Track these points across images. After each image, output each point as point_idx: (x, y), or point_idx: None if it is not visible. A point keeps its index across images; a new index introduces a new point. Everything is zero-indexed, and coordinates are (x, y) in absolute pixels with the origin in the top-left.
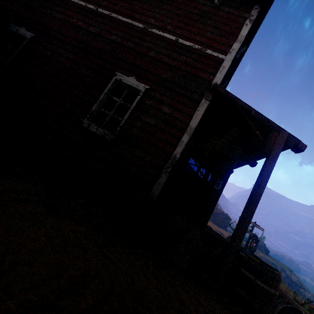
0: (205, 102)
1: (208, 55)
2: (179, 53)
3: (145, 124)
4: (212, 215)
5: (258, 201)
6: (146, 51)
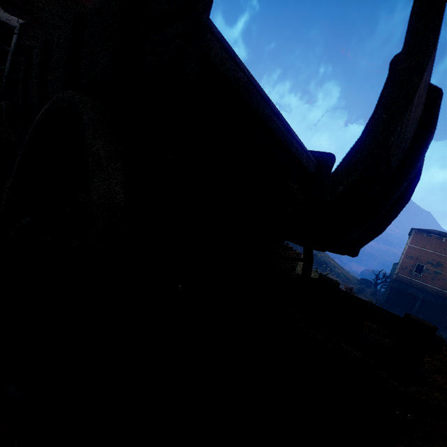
0: None
1: None
2: None
3: None
4: None
5: None
6: None
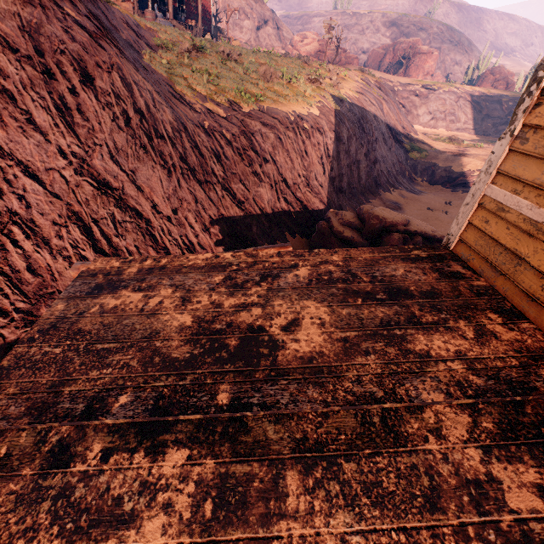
0: None
1: None
2: None
3: None
4: (401, 65)
5: None
6: None
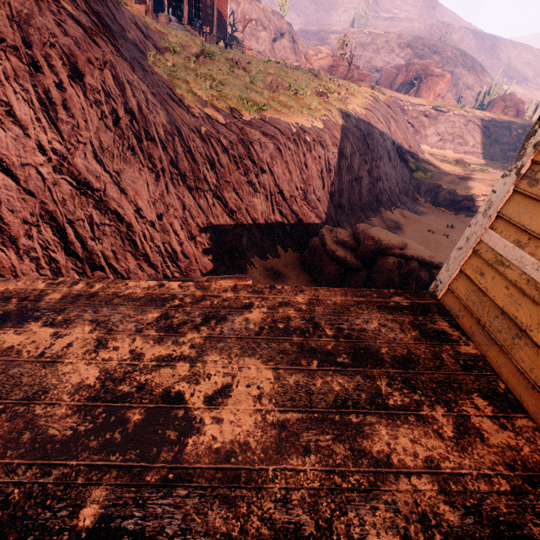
0: None
1: None
2: None
3: None
4: (413, 85)
5: None
6: None
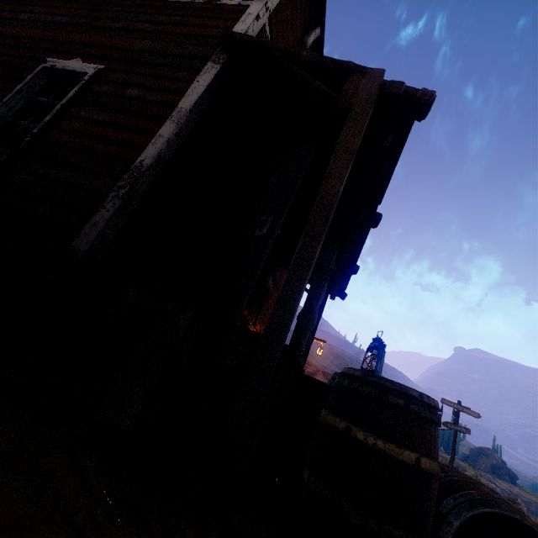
0: (213, 68)
1: (222, 6)
2: (169, 15)
3: (88, 123)
4: None
5: (330, 207)
6: (110, 24)
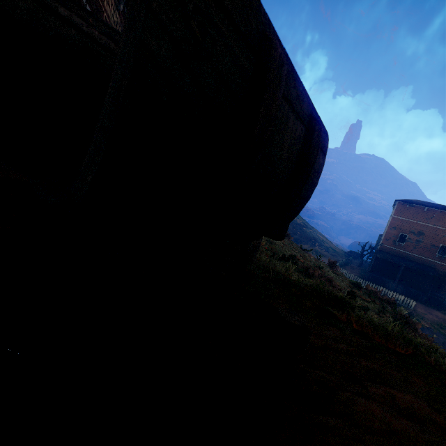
0: None
1: None
2: None
3: None
4: None
5: None
6: None
